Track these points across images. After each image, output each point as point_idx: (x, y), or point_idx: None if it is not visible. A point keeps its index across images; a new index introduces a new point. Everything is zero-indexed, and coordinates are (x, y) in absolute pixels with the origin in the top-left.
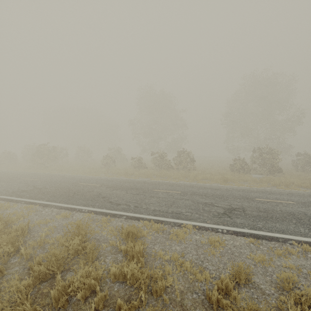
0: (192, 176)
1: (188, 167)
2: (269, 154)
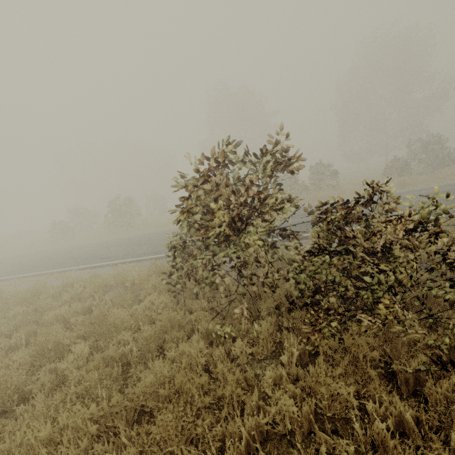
0: (355, 190)
1: (330, 184)
2: (436, 144)
